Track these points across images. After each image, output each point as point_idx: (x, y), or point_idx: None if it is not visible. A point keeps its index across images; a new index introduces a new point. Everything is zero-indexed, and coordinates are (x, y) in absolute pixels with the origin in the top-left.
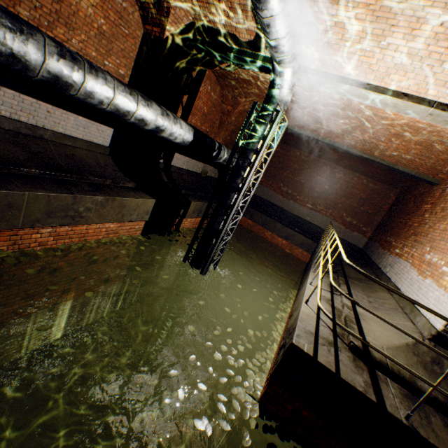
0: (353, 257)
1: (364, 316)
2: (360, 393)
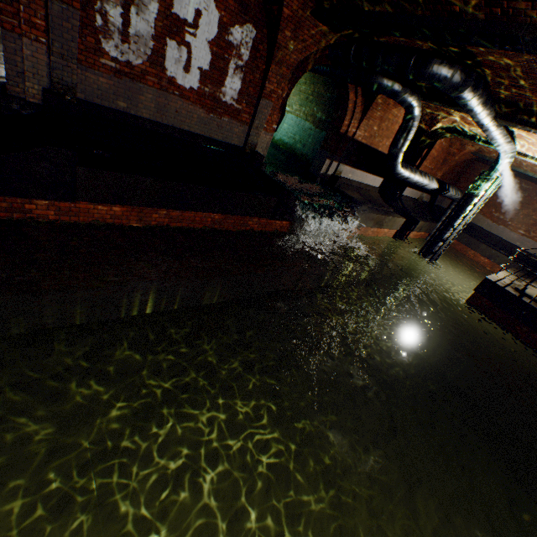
0: None
1: (532, 289)
2: (510, 293)
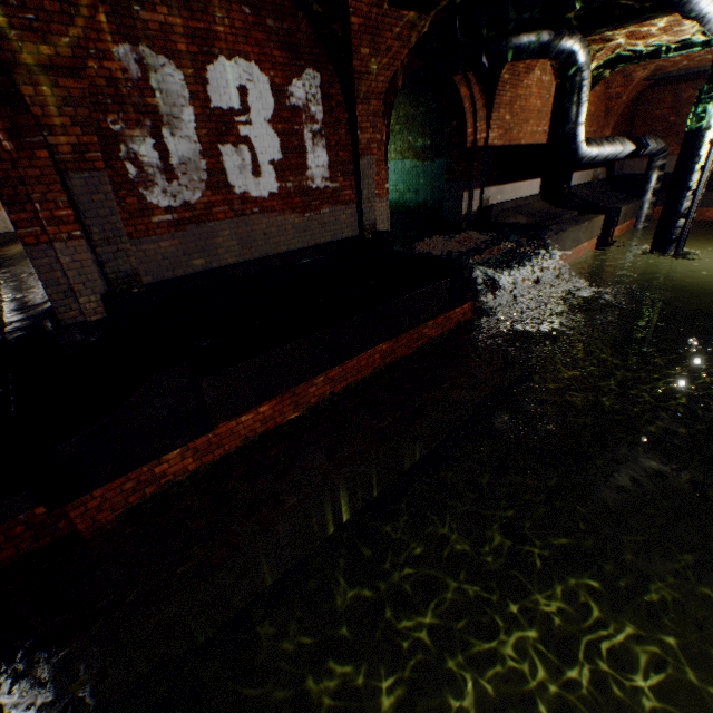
0: None
1: None
2: None
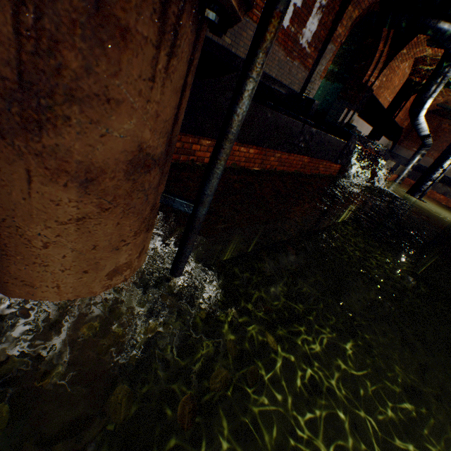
0: None
1: None
2: None
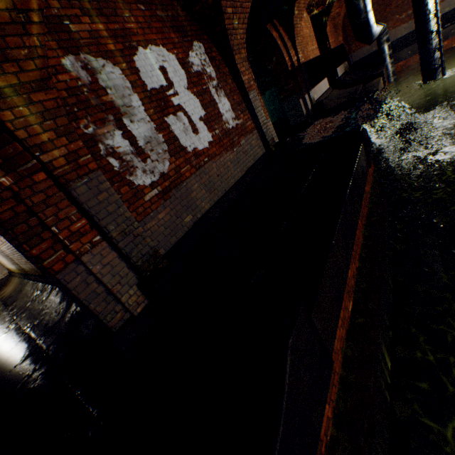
0: None
1: None
2: None
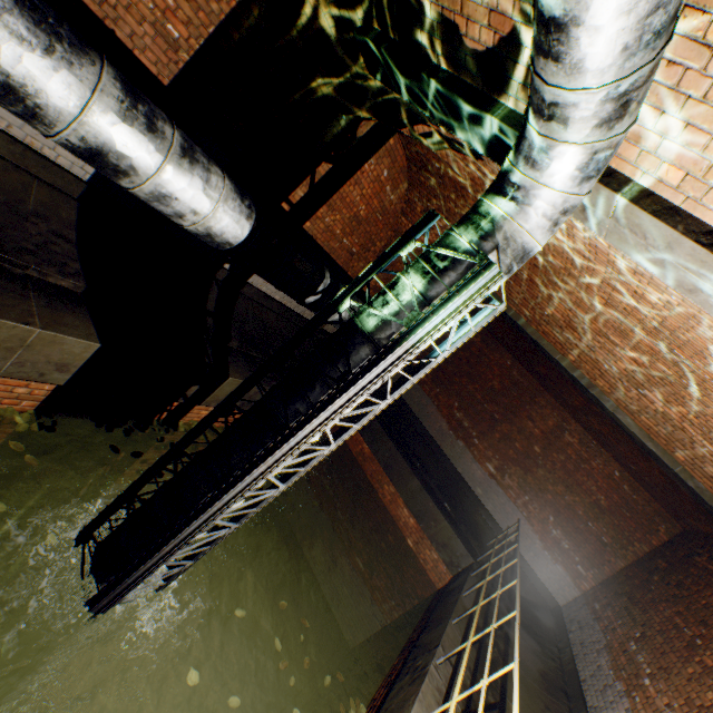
0: (536, 635)
1: None
2: None
